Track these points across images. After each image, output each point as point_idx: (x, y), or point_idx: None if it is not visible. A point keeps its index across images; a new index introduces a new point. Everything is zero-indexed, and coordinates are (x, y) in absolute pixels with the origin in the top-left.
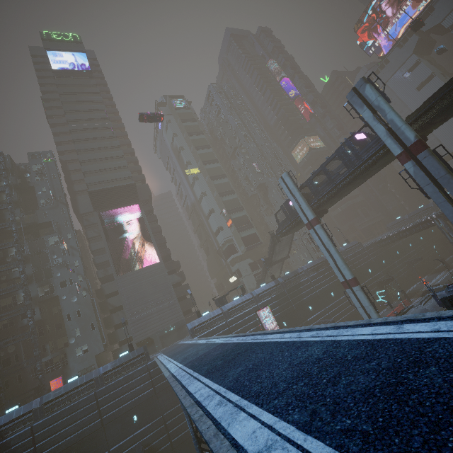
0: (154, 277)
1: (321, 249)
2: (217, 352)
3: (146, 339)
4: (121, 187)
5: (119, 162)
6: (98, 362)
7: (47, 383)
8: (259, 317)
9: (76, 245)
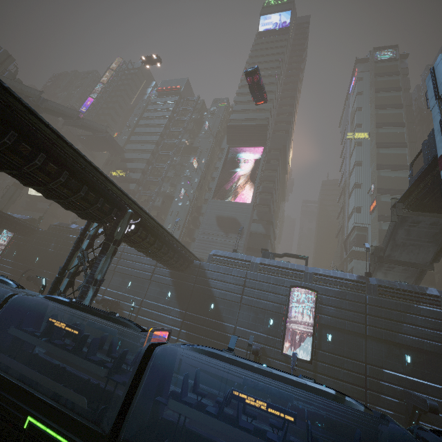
0: (237, 213)
1: None
2: None
3: (201, 259)
4: (254, 127)
5: (265, 105)
6: None
7: None
8: (290, 296)
9: (203, 167)
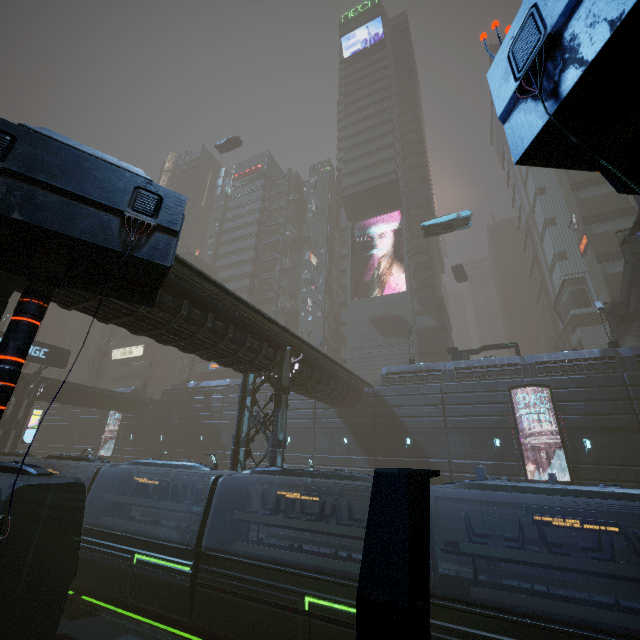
0: (392, 310)
1: None
2: None
3: None
4: (379, 187)
5: (386, 153)
6: None
7: None
8: (513, 401)
9: (325, 261)
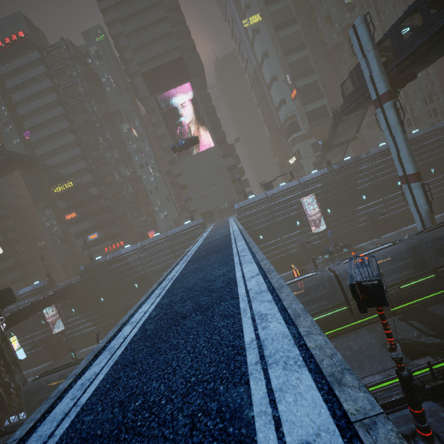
0: (210, 160)
1: (385, 135)
2: (216, 243)
3: (207, 211)
4: (169, 64)
5: (163, 28)
6: (176, 224)
7: (147, 233)
8: (301, 203)
9: (143, 131)
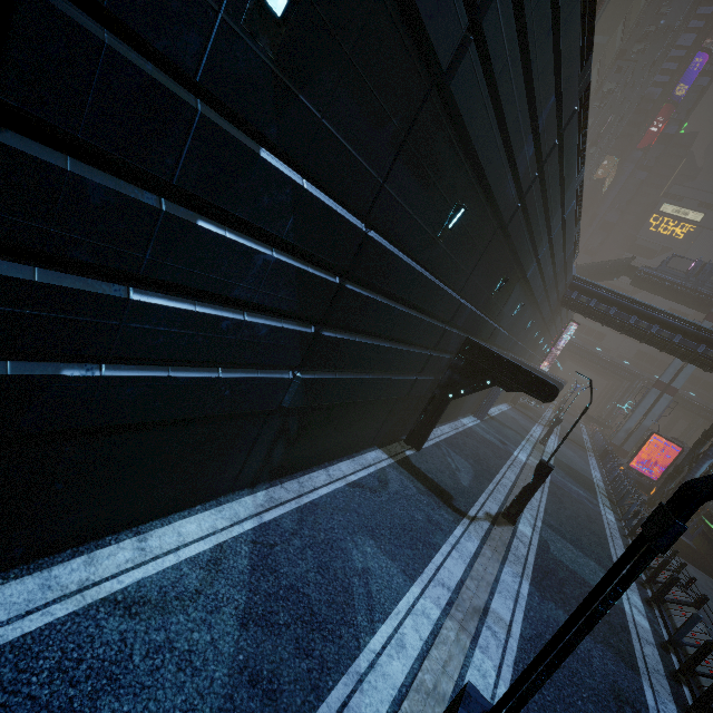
0: None
1: None
2: None
3: None
4: None
5: None
6: None
7: None
8: (566, 328)
9: None
